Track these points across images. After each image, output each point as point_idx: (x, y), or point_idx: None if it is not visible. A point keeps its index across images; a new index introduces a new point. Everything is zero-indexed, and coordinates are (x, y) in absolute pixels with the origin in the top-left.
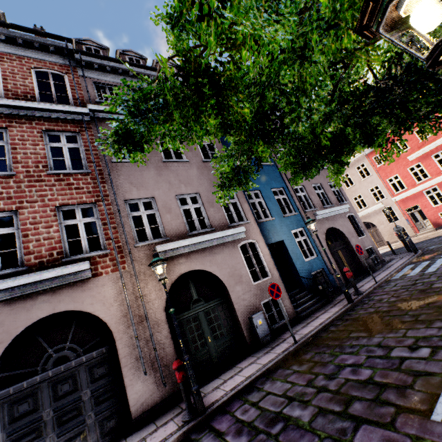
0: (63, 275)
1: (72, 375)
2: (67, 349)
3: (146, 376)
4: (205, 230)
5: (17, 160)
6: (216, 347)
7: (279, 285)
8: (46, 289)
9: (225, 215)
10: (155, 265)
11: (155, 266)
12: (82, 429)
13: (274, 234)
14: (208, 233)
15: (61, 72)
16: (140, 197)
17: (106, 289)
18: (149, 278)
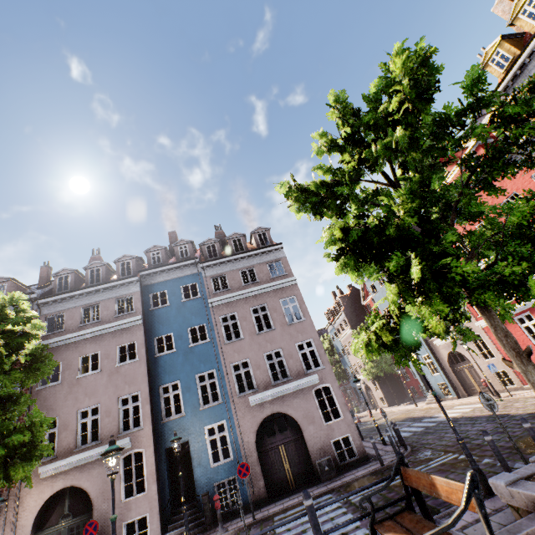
0: None
1: None
2: None
3: None
4: (91, 444)
5: None
6: None
7: (152, 503)
8: None
9: (119, 424)
10: None
11: None
12: None
13: (179, 434)
14: (95, 446)
15: None
16: None
17: None
18: (30, 495)
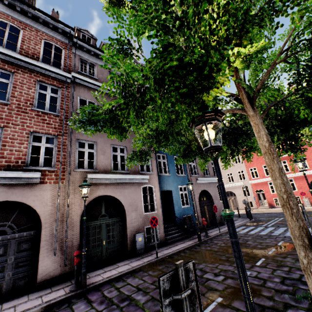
0: (21, 177)
1: (6, 244)
2: (7, 226)
3: (54, 257)
4: (123, 171)
5: (14, 95)
6: (107, 248)
7: (160, 218)
8: (6, 184)
9: (139, 165)
10: (83, 187)
11: (82, 188)
12: (1, 281)
13: (167, 185)
14: (125, 173)
15: (61, 46)
16: (87, 140)
17: (46, 193)
18: (77, 193)
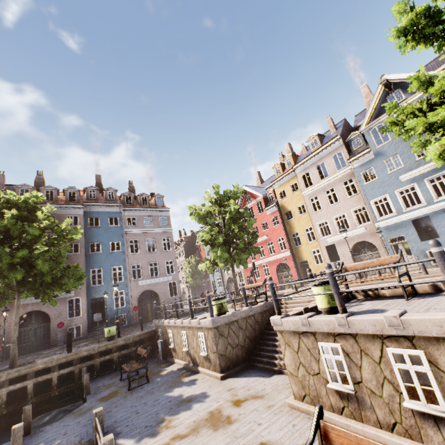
0: None
1: None
2: None
3: None
4: None
5: None
6: (35, 343)
7: (84, 320)
8: None
9: None
10: (3, 312)
11: (3, 312)
12: None
13: (99, 293)
14: None
15: None
16: None
17: None
18: (11, 312)
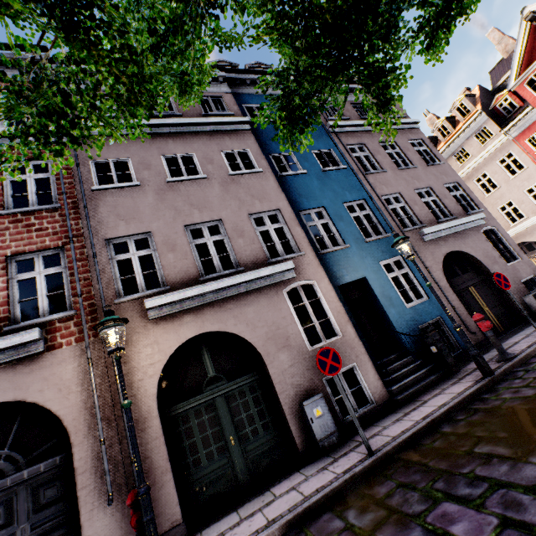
0: (2, 351)
1: (7, 499)
2: (4, 459)
3: (115, 505)
4: (228, 271)
5: None
6: (244, 453)
7: (356, 349)
8: None
9: (262, 247)
10: (101, 329)
11: (101, 331)
12: None
13: (349, 269)
14: (234, 275)
15: None
16: (129, 234)
17: (66, 368)
18: (134, 348)
